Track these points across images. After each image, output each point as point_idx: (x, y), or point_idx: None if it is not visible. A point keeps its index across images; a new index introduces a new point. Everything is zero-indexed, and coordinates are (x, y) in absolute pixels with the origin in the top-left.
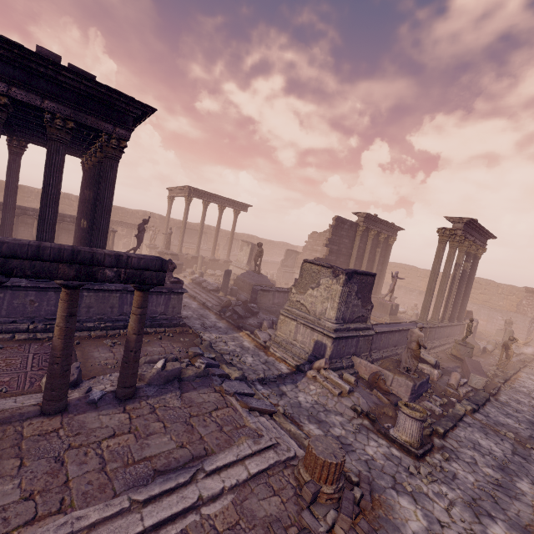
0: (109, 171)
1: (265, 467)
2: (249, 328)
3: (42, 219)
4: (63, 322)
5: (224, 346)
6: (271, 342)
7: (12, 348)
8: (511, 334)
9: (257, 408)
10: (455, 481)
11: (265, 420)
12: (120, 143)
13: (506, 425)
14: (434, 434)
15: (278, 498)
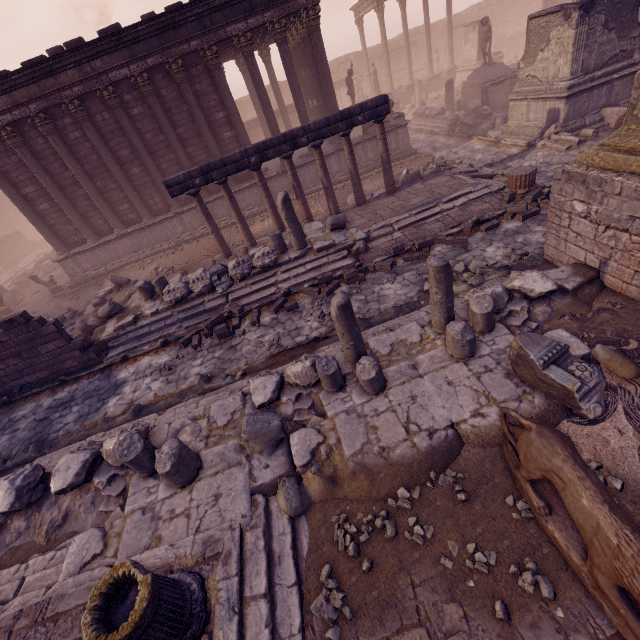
0: (318, 44)
1: (480, 195)
2: (481, 133)
3: (299, 112)
4: (350, 156)
5: (455, 156)
6: (503, 135)
7: (323, 197)
8: None
9: (478, 175)
10: None
11: (484, 180)
12: (315, 11)
13: None
14: None
15: (488, 204)
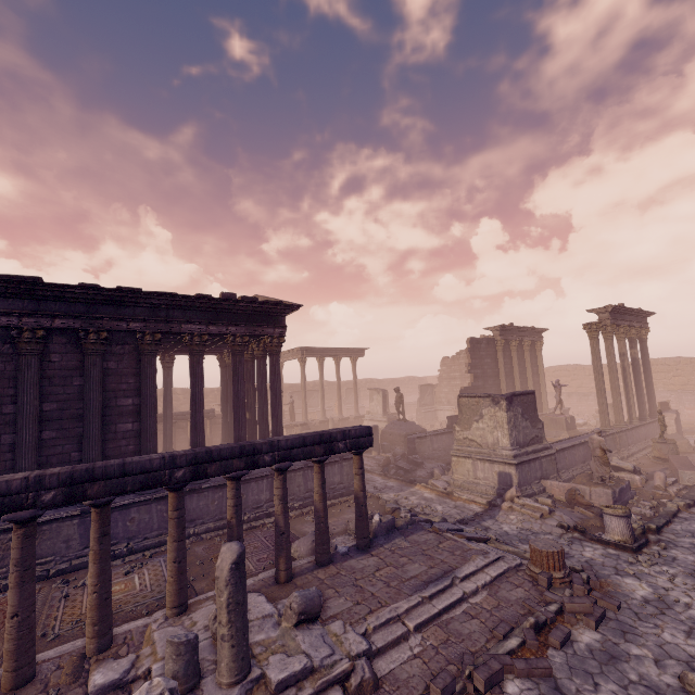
0: (276, 365)
1: (502, 571)
2: (421, 480)
3: (237, 420)
4: (321, 489)
5: (408, 502)
6: (452, 487)
7: (244, 537)
8: None
9: (472, 537)
10: (675, 562)
11: (484, 545)
12: (280, 340)
13: None
14: (647, 532)
15: (521, 588)
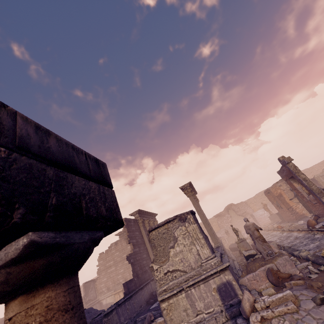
0: None
1: None
2: None
3: None
4: None
5: None
6: None
7: None
8: (238, 230)
9: None
10: None
11: None
12: None
13: (318, 245)
14: None
15: None
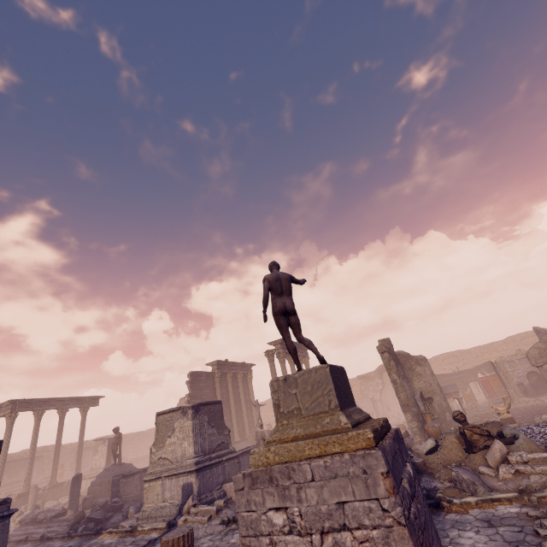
0: None
1: None
2: (112, 526)
3: None
4: None
5: None
6: (139, 521)
7: None
8: None
9: None
10: None
11: None
12: None
13: None
14: None
15: None
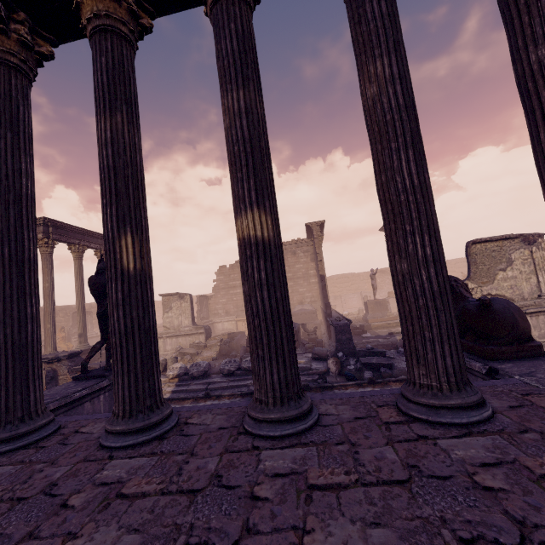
0: None
1: None
2: None
3: None
4: None
5: None
6: None
7: None
8: None
9: None
10: None
11: None
12: None
13: None
14: None
15: None
